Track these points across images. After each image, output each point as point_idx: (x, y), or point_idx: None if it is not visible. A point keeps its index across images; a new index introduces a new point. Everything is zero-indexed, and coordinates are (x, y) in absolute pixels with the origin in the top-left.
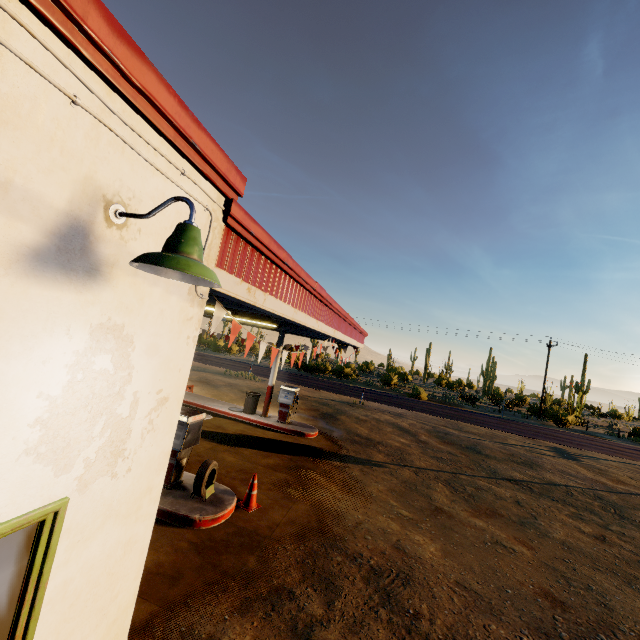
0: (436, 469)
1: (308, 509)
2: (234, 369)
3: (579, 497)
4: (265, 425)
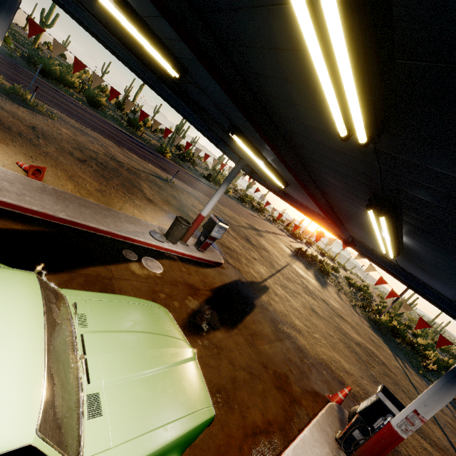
0: (269, 275)
1: (326, 373)
2: None
3: (293, 275)
4: (196, 259)
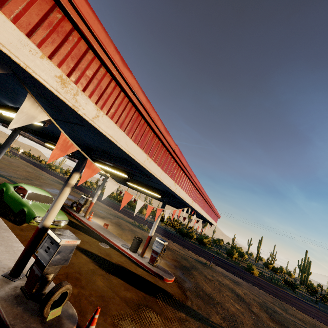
0: None
1: None
2: (139, 222)
3: None
4: (139, 263)
